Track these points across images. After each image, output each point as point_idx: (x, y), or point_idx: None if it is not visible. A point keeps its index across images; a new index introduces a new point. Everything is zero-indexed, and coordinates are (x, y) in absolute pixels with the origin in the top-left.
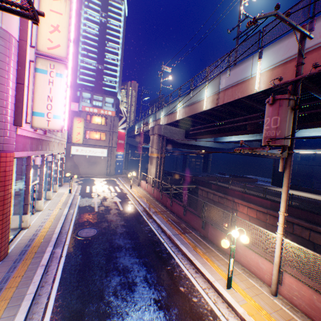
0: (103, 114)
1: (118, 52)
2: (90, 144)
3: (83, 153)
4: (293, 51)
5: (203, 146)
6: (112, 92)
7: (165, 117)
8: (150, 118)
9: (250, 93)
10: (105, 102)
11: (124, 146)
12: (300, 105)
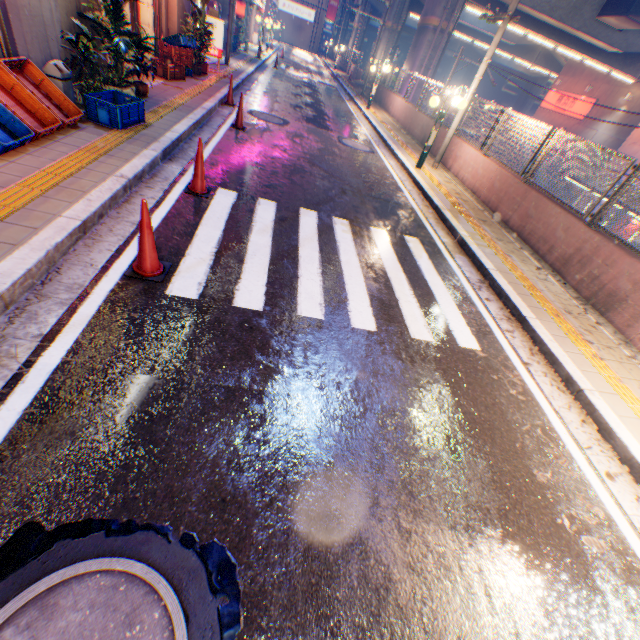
0: None
1: None
2: (298, 0)
3: (290, 12)
4: None
5: (411, 28)
6: None
7: None
8: None
9: None
10: None
11: (337, 13)
12: None
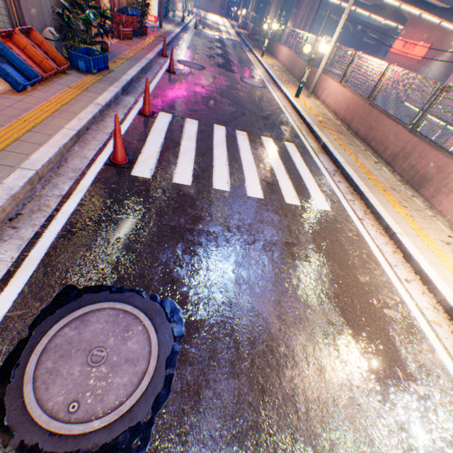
0: None
1: None
2: None
3: None
4: None
5: None
6: None
7: None
8: None
9: None
10: None
11: None
12: None
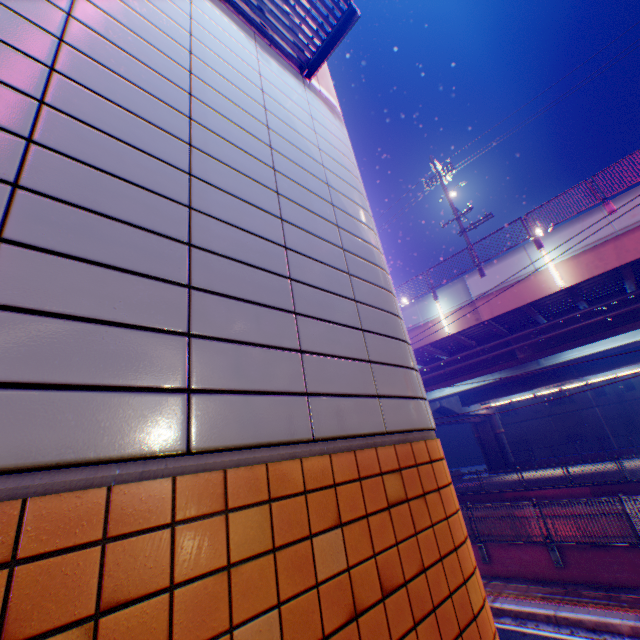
0: None
1: None
2: None
3: None
4: (597, 234)
5: None
6: None
7: None
8: None
9: (549, 292)
10: None
11: None
12: (601, 304)
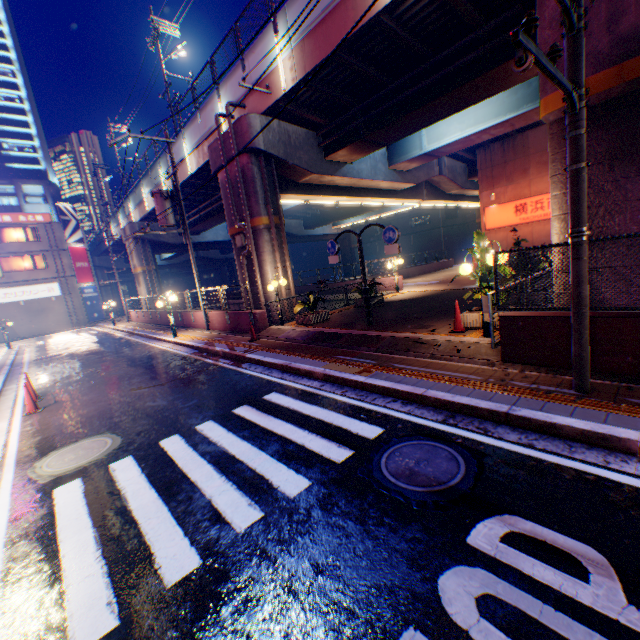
0: (27, 222)
1: (17, 81)
2: (20, 281)
3: (11, 299)
4: (198, 137)
5: (214, 242)
6: (34, 172)
7: (137, 210)
8: (120, 215)
9: (190, 175)
10: (24, 196)
11: (92, 271)
12: None
